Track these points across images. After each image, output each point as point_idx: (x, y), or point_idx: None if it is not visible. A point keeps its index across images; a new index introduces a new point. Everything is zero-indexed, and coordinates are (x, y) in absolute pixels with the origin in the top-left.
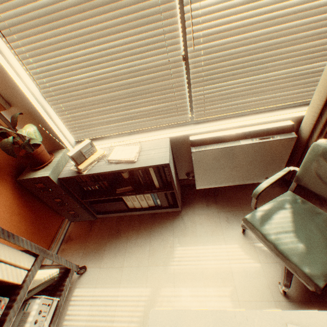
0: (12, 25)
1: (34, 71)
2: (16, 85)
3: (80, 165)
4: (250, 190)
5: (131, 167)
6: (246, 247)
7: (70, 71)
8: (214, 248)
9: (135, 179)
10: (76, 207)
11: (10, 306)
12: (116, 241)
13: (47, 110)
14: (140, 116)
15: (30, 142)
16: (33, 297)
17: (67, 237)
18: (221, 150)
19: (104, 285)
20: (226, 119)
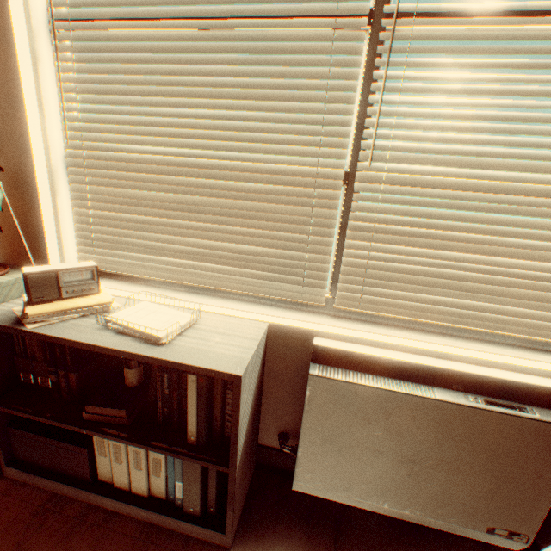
0: (80, 38)
1: (75, 116)
2: (24, 118)
3: (35, 306)
4: None
5: (143, 353)
6: None
7: (134, 134)
8: None
9: (149, 395)
10: None
11: None
12: None
13: (56, 185)
14: (225, 260)
15: None
16: None
17: None
18: (383, 397)
19: None
20: (403, 328)
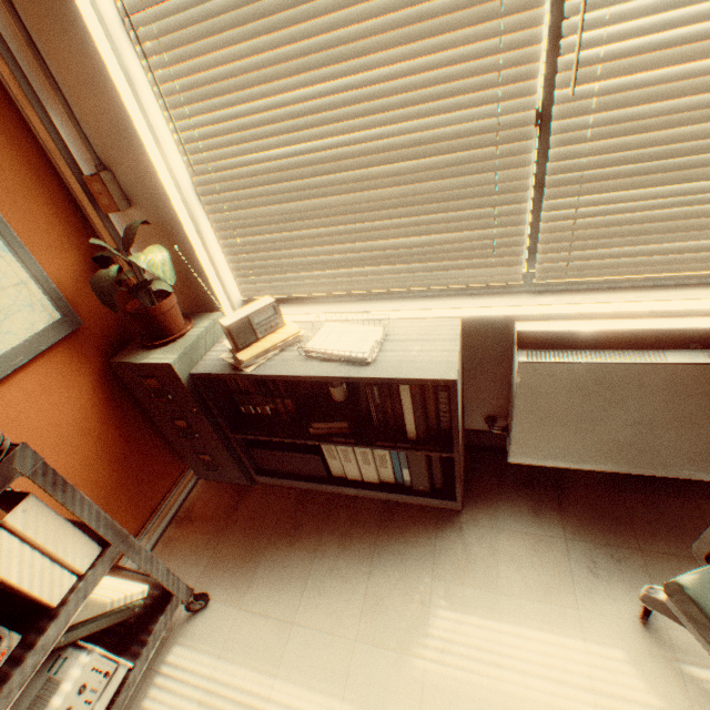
0: (165, 32)
1: (190, 136)
2: (147, 160)
3: (243, 352)
4: (668, 496)
5: (357, 375)
6: (650, 668)
7: (261, 138)
8: (547, 640)
9: (360, 406)
10: (215, 446)
11: (18, 657)
12: (287, 549)
13: (198, 223)
14: (396, 258)
15: (150, 285)
16: (78, 643)
17: (183, 512)
18: (603, 371)
19: (241, 659)
20: (624, 290)
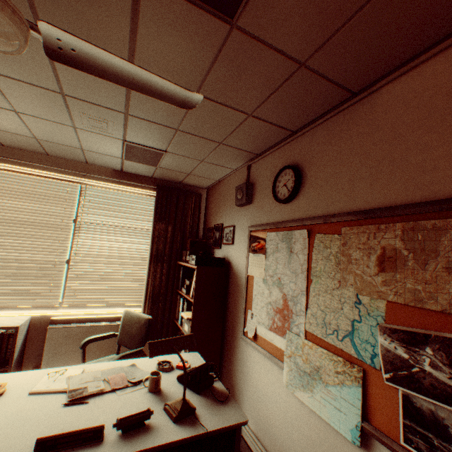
0: None
1: None
2: None
3: None
4: None
5: None
6: None
7: None
8: None
9: None
10: None
11: None
12: None
13: None
14: (12, 294)
15: None
16: None
17: None
18: (77, 329)
19: None
20: (91, 309)
